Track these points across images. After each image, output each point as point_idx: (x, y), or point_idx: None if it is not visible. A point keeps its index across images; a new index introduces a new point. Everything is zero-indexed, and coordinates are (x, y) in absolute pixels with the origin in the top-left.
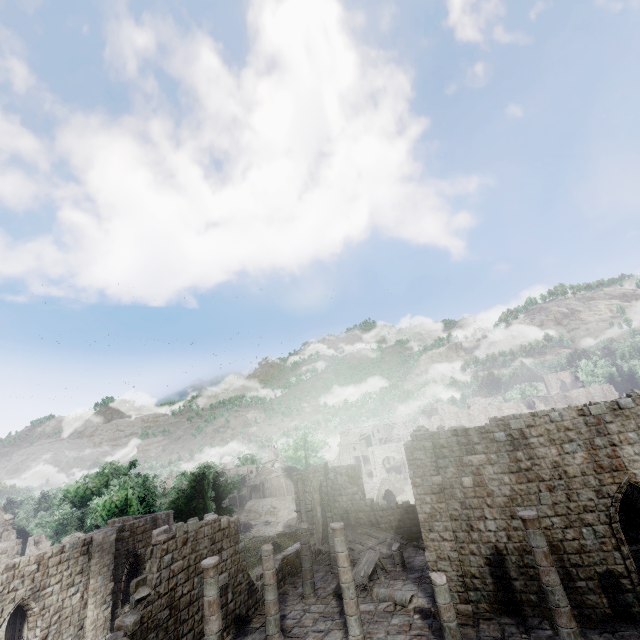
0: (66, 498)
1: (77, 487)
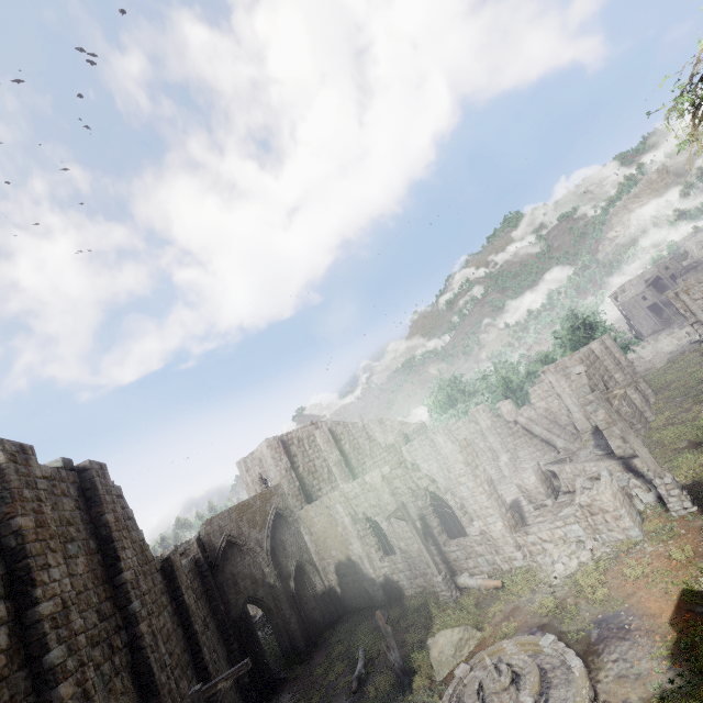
0: (434, 409)
1: (435, 400)
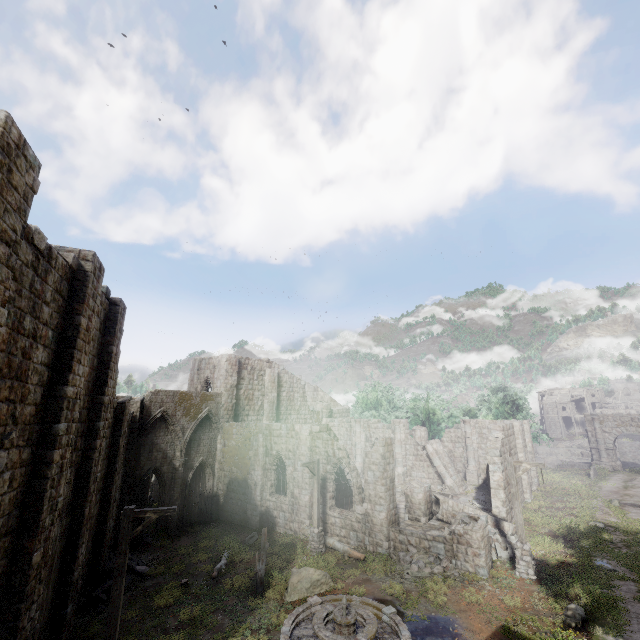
0: (362, 403)
1: (366, 396)
